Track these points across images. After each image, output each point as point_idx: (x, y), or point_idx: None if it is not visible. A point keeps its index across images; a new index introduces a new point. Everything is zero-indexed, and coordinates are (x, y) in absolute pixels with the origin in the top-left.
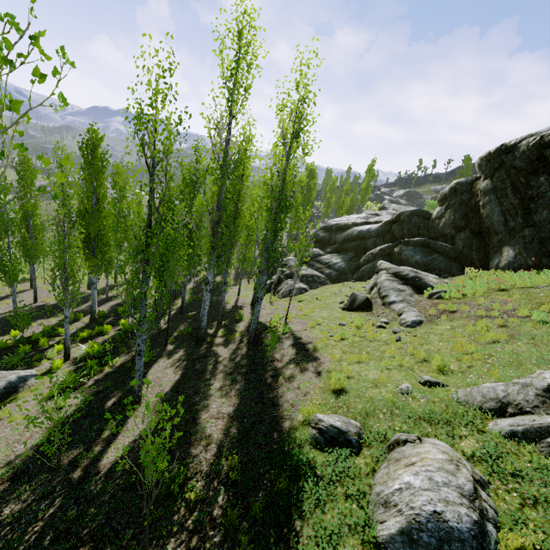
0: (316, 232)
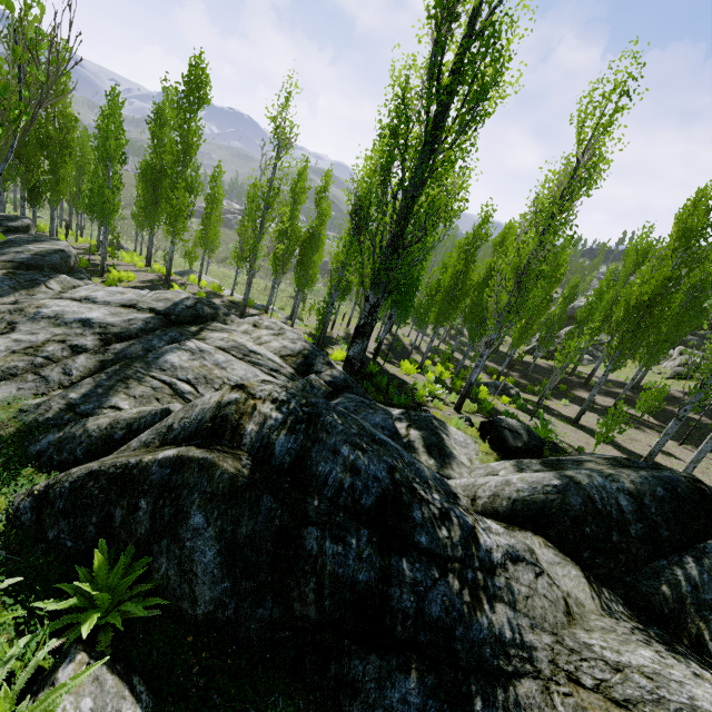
0: (574, 310)
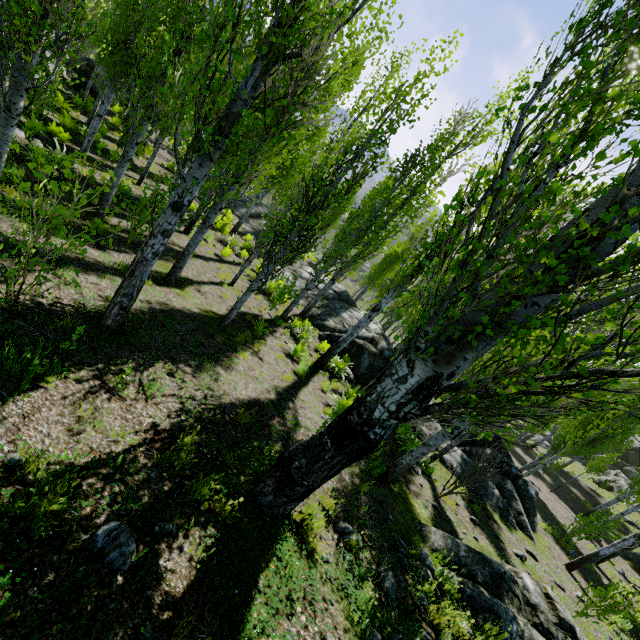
0: None
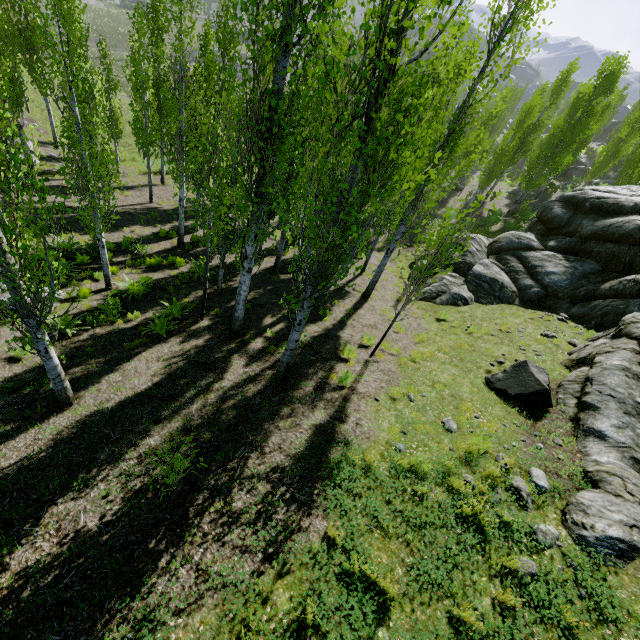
0: (549, 203)
